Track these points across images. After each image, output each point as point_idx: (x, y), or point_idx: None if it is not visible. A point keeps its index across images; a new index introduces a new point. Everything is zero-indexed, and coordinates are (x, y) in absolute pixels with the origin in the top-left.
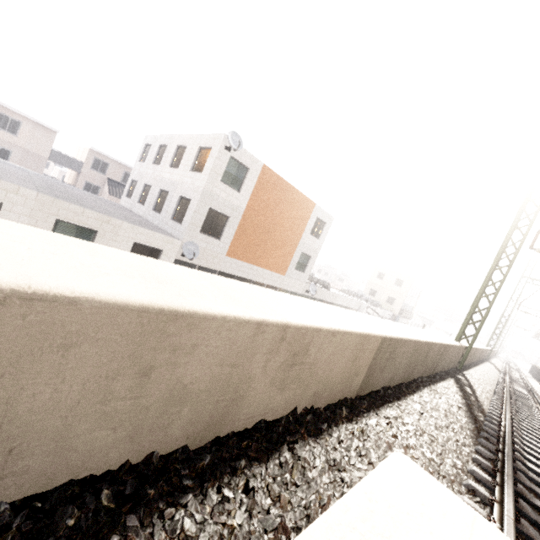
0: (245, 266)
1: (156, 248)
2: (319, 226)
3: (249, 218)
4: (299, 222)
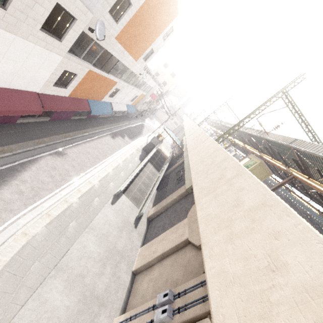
0: (121, 49)
1: (71, 14)
2: (169, 32)
3: (142, 11)
4: (163, 25)
